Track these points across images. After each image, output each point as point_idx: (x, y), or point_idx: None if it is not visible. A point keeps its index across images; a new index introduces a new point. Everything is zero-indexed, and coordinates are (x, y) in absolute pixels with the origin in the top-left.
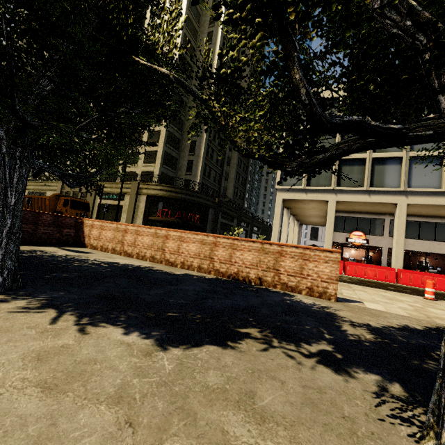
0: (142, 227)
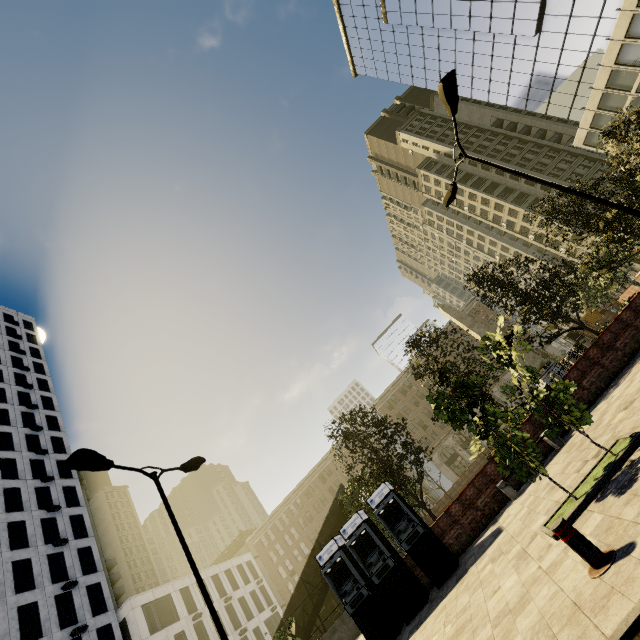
0: (630, 287)
